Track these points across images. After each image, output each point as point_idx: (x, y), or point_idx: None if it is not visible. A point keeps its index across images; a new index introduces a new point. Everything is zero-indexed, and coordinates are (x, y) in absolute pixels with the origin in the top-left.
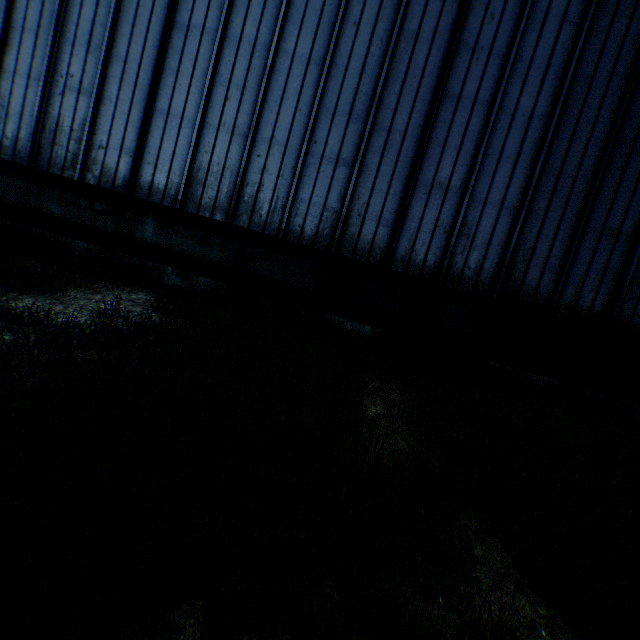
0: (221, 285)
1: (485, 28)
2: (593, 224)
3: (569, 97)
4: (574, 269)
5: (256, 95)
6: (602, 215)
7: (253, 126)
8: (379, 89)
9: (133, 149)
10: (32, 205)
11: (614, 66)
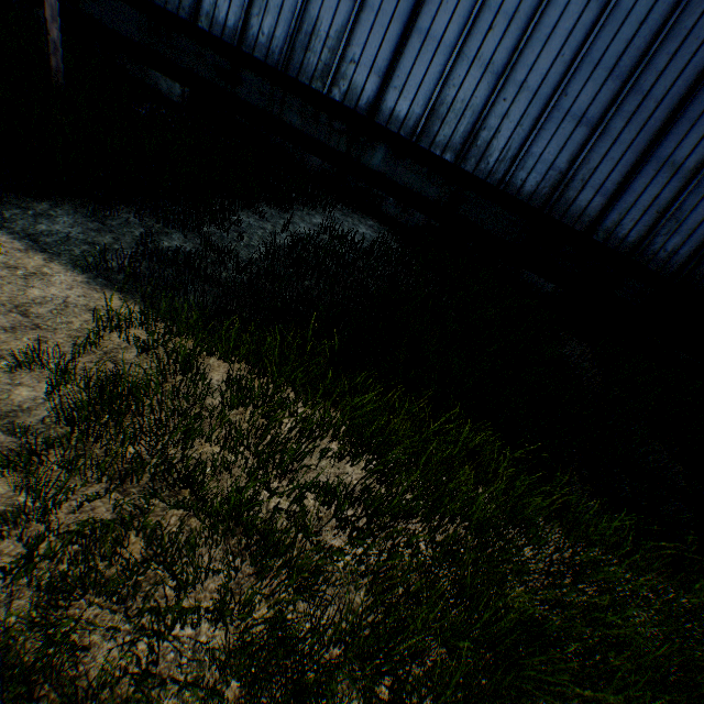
0: (433, 223)
1: None
2: None
3: None
4: None
5: (522, 29)
6: None
7: (510, 67)
8: (654, 47)
9: (383, 70)
10: (272, 111)
11: None
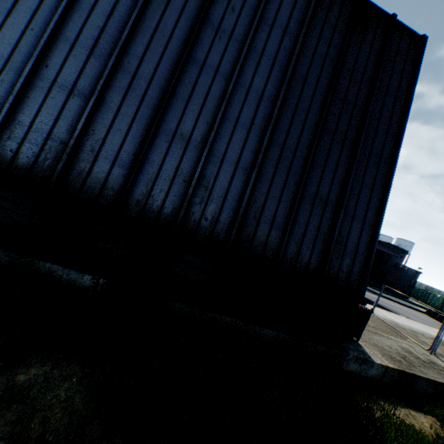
0: None
1: (227, 16)
2: (309, 191)
3: (290, 88)
4: (296, 228)
5: None
6: (315, 185)
7: None
8: (125, 34)
9: None
10: None
11: (320, 74)
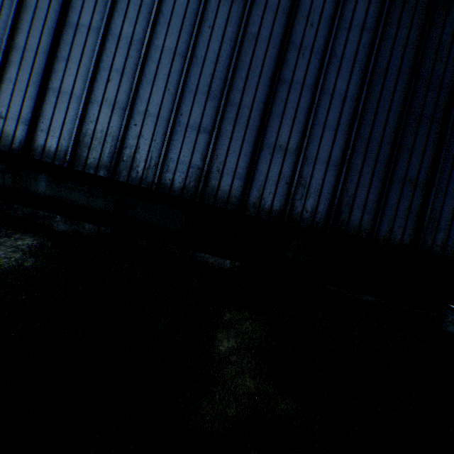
0: (104, 230)
1: (307, 33)
2: (397, 176)
3: (372, 83)
4: (386, 210)
5: (133, 78)
6: (403, 169)
7: (130, 101)
8: (230, 75)
9: (29, 119)
10: None
11: (401, 61)
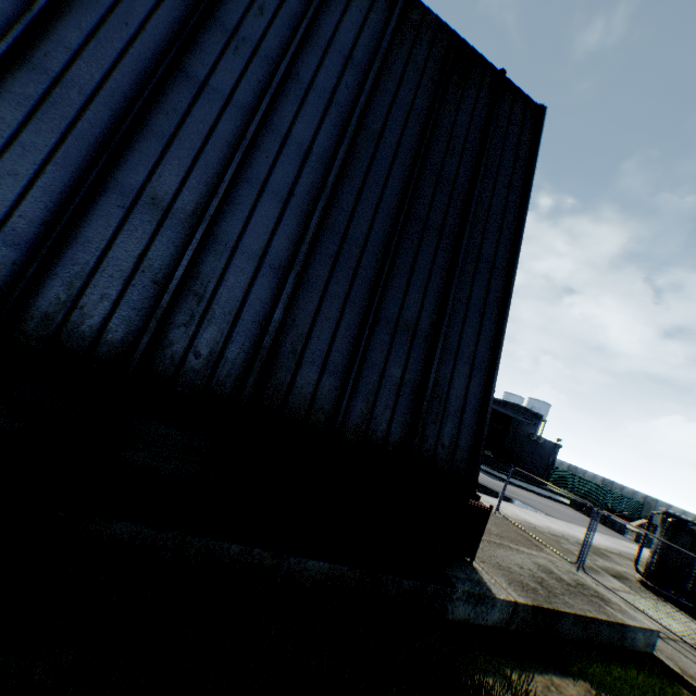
0: None
1: (251, 19)
2: (387, 312)
3: (356, 147)
4: (366, 373)
5: None
6: (397, 302)
7: None
8: (42, 2)
9: None
10: None
11: (403, 134)
